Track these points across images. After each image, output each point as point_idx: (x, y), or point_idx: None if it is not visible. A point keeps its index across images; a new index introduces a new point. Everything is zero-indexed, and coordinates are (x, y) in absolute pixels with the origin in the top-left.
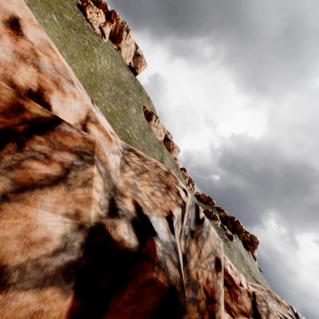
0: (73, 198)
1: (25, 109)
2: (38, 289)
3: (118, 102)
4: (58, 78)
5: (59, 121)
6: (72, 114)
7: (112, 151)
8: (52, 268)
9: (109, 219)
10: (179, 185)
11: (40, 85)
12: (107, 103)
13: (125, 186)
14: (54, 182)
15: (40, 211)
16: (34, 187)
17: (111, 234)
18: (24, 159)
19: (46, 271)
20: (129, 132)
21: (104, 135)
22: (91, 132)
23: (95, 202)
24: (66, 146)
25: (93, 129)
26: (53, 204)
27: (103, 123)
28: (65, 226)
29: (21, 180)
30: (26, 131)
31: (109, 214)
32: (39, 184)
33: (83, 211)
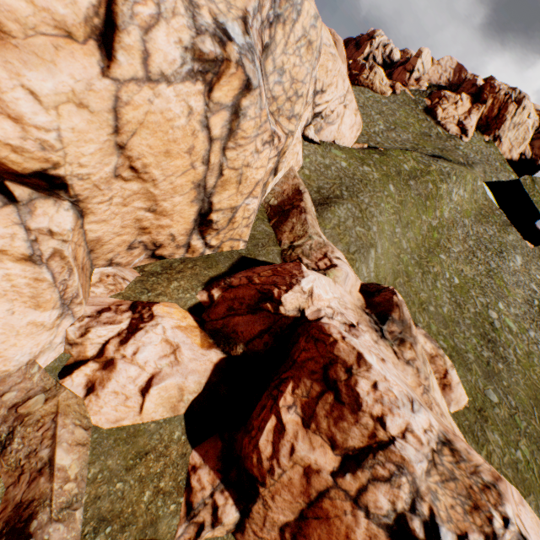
0: (392, 492)
1: (376, 435)
2: (377, 525)
3: (479, 256)
4: (391, 406)
5: (389, 443)
6: (396, 426)
7: (422, 452)
8: (382, 521)
9: (409, 512)
10: (499, 509)
11: (382, 412)
12: (454, 269)
13: (426, 490)
14: (385, 479)
15: (379, 493)
16: (377, 479)
17: (408, 522)
18: (374, 463)
19: (380, 521)
20: (495, 317)
21: (416, 440)
22: (407, 438)
23: (402, 499)
24: (391, 459)
25: (409, 436)
26: (384, 491)
27: (417, 428)
28: (388, 505)
29: (373, 474)
30: (375, 447)
31: (409, 509)
32: (379, 478)
33: (396, 502)
